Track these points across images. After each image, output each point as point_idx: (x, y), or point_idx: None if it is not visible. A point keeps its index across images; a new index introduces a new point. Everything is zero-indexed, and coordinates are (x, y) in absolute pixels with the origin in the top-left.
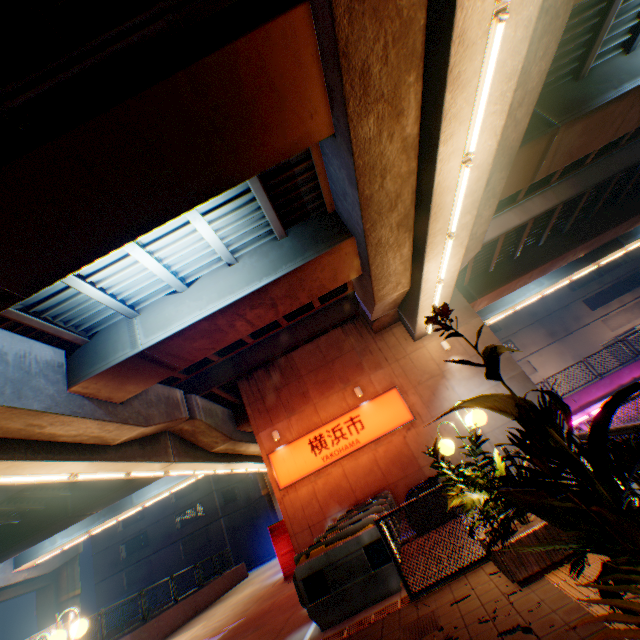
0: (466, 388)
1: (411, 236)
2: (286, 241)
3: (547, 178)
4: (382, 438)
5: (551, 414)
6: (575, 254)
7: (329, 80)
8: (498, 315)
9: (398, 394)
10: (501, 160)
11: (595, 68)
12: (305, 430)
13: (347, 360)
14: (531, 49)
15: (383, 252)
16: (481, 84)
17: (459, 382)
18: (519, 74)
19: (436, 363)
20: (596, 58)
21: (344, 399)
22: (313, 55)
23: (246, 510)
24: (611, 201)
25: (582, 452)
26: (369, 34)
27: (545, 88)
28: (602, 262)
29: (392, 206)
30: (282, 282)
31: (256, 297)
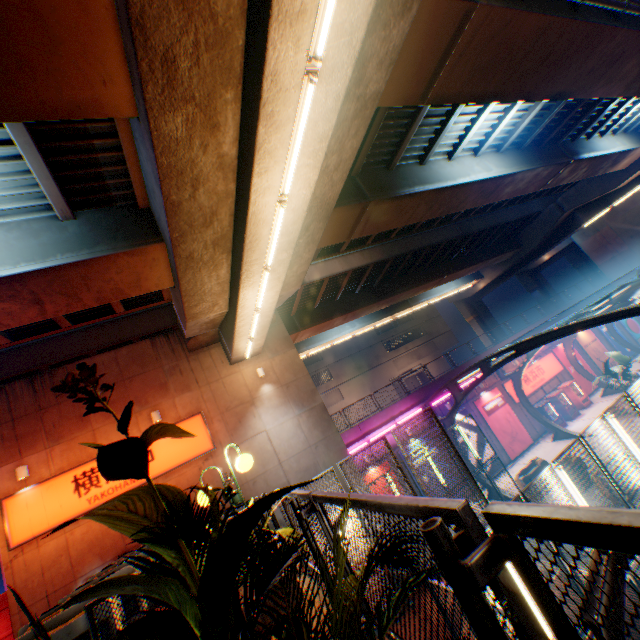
0: (273, 416)
1: (231, 258)
2: (73, 224)
3: (365, 240)
4: (175, 470)
5: (201, 521)
6: (379, 306)
7: (128, 49)
8: (319, 347)
9: (203, 420)
10: (321, 212)
11: (401, 166)
12: (73, 463)
13: (151, 378)
14: (346, 124)
15: (197, 268)
16: (296, 133)
17: (268, 410)
18: (336, 142)
19: (249, 389)
20: (403, 159)
21: (137, 424)
22: (109, 8)
23: None
24: (406, 271)
25: (298, 517)
26: (176, 19)
27: (367, 166)
28: (397, 316)
29: (208, 222)
30: (54, 274)
31: (5, 286)
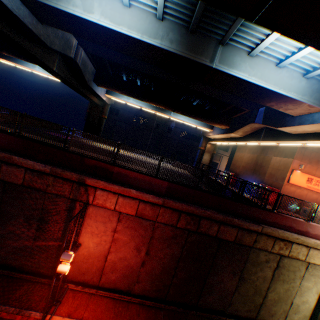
0: None
1: None
2: None
3: None
4: None
5: None
6: None
7: None
8: None
9: None
10: None
11: None
12: (307, 172)
13: None
14: None
15: None
16: None
17: None
18: None
19: None
20: None
21: None
22: None
23: (159, 136)
24: None
25: None
26: None
27: None
28: None
29: None
30: None
31: None
